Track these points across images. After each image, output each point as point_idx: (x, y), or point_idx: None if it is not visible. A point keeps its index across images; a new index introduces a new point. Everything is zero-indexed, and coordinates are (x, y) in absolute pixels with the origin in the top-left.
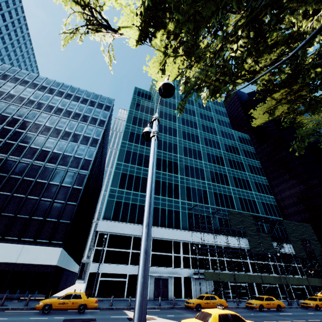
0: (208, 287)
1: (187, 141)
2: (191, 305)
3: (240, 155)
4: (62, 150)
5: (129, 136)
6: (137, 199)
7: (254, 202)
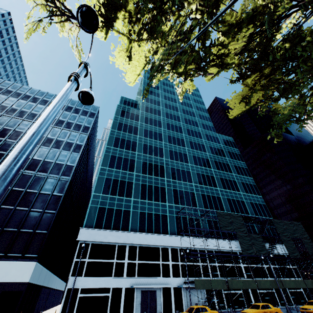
0: (200, 297)
1: (173, 145)
2: None
3: (226, 157)
4: (43, 157)
5: (113, 141)
6: (121, 205)
7: (242, 202)
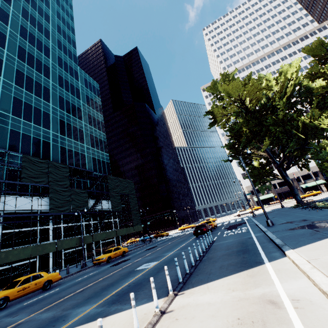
0: None
1: None
2: None
3: (81, 100)
4: None
5: None
6: None
7: (83, 156)
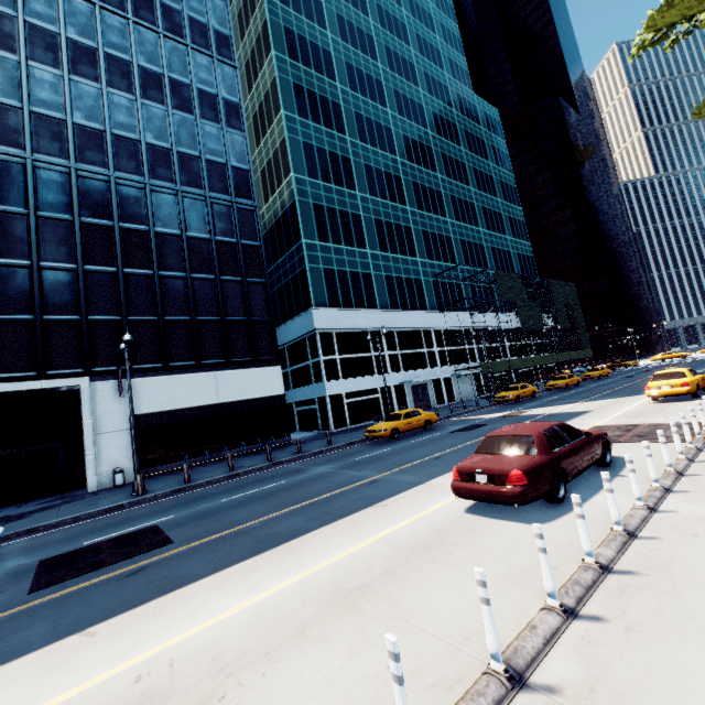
0: (469, 384)
1: (407, 121)
2: (512, 398)
3: (489, 161)
4: (168, 138)
5: (294, 96)
6: (356, 264)
7: (509, 254)
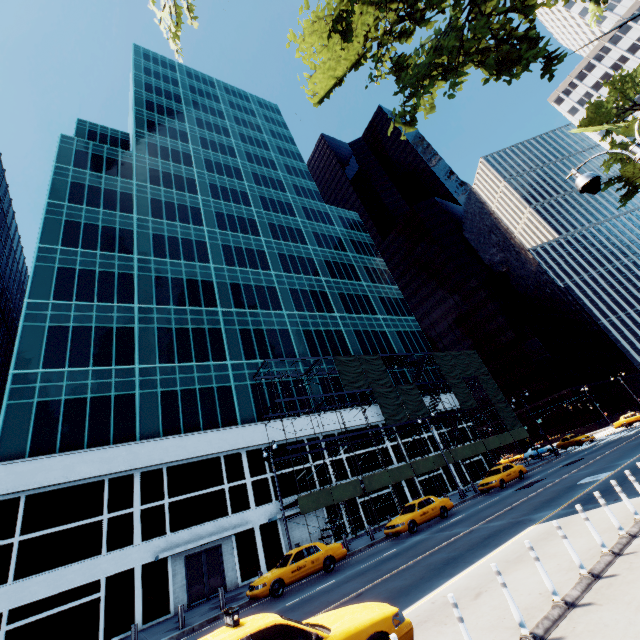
0: (317, 524)
1: (230, 233)
2: (260, 592)
3: (347, 252)
4: None
5: (61, 231)
6: (108, 385)
7: (383, 333)
